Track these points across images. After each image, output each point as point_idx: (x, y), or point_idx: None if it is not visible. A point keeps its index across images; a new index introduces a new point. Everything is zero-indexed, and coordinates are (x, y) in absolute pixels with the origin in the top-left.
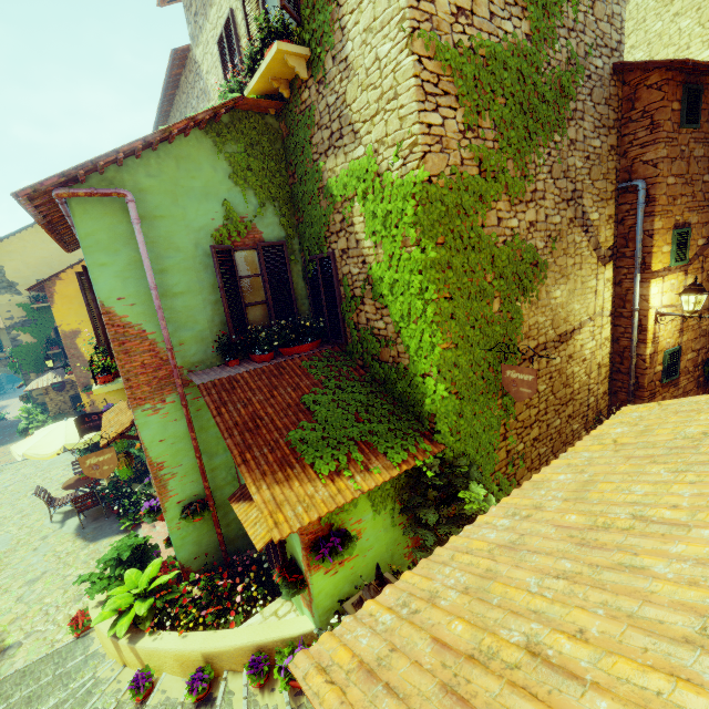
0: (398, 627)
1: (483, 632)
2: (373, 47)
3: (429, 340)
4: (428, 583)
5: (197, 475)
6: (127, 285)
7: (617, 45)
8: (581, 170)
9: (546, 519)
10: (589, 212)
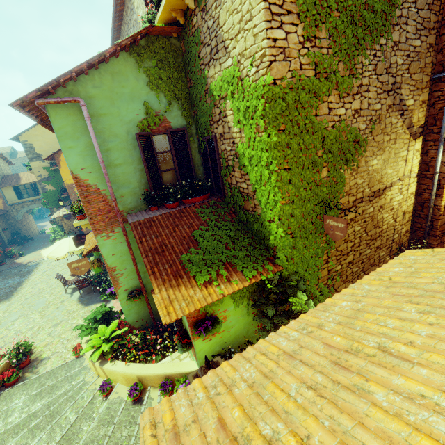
0: (204, 404)
1: (248, 421)
2: None
3: (273, 198)
4: (232, 373)
5: (136, 275)
6: (86, 160)
7: None
8: (401, 66)
9: (322, 336)
10: (406, 99)
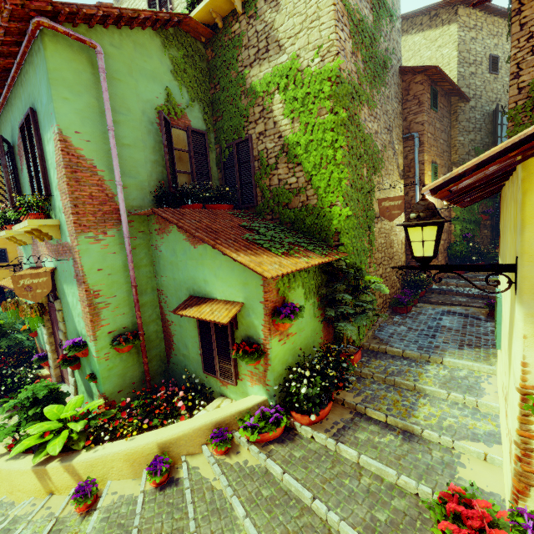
0: None
1: None
2: None
3: (338, 176)
4: None
5: (128, 309)
6: (85, 123)
7: (399, 59)
8: (391, 115)
9: None
10: (395, 143)
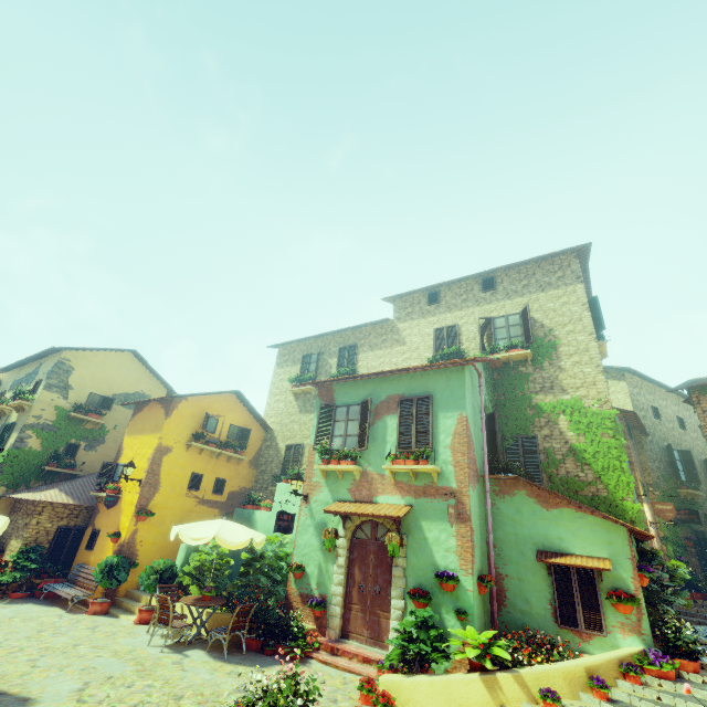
0: None
1: None
2: (580, 368)
3: (626, 479)
4: None
5: (480, 553)
6: (471, 412)
7: None
8: None
9: None
10: None
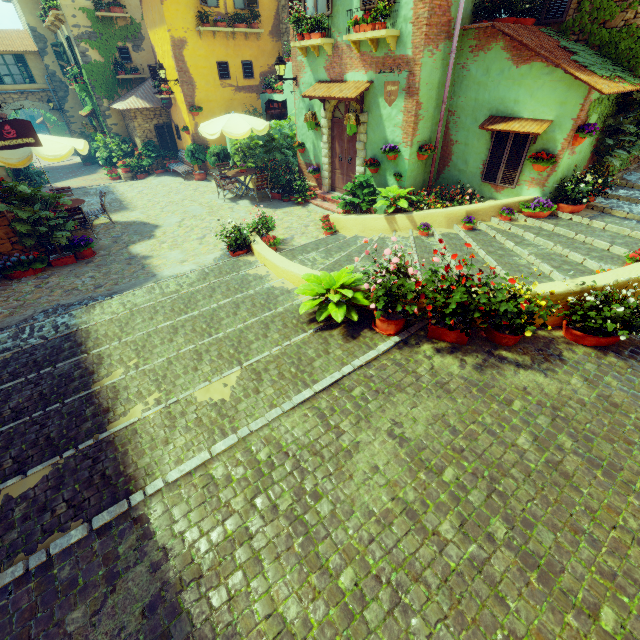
0: None
1: None
2: None
3: None
4: None
5: (430, 125)
6: None
7: None
8: None
9: None
10: None
